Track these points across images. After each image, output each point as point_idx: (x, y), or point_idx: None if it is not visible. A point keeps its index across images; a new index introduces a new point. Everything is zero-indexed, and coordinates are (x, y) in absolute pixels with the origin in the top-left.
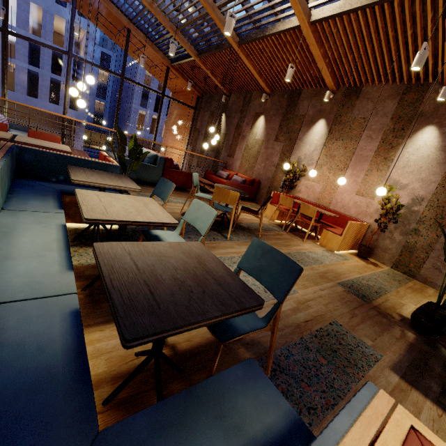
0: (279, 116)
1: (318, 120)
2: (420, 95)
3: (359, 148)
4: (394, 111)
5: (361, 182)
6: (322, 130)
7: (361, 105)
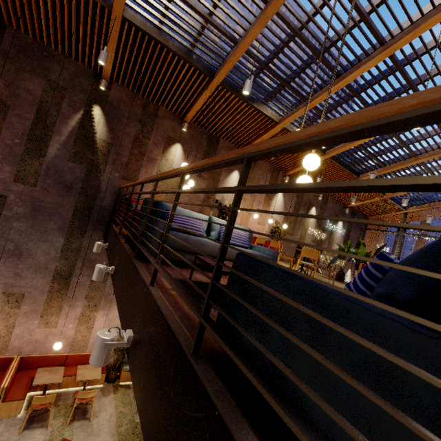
0: (200, 153)
1: (234, 170)
2: (277, 175)
3: (258, 196)
4: (270, 179)
5: (260, 217)
6: (237, 179)
7: (257, 170)
